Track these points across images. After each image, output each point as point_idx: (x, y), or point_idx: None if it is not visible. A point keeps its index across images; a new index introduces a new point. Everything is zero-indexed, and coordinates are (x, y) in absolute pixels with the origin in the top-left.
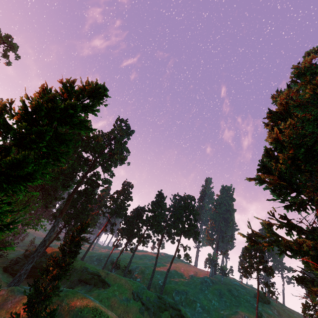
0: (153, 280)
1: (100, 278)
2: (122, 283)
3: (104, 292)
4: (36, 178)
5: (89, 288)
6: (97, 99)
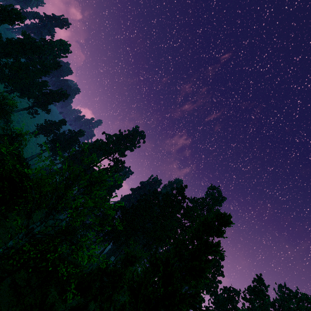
0: None
1: None
2: None
3: None
4: (201, 303)
5: None
6: (225, 226)
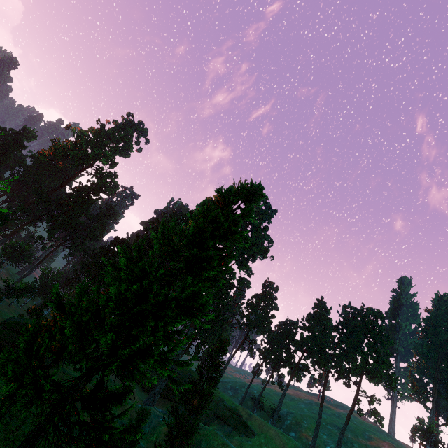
0: (317, 441)
1: (240, 419)
2: (272, 435)
3: (247, 442)
4: (207, 309)
5: (228, 431)
6: (253, 202)
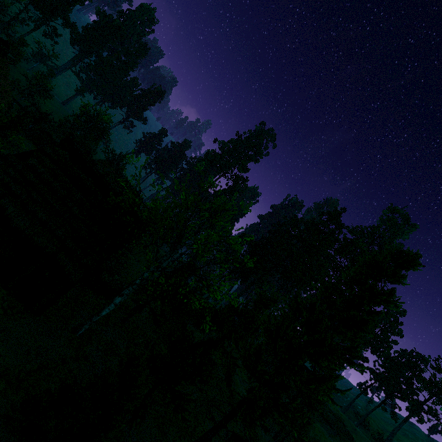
0: None
1: (345, 429)
2: None
3: None
4: (360, 359)
5: (331, 433)
6: (407, 269)
